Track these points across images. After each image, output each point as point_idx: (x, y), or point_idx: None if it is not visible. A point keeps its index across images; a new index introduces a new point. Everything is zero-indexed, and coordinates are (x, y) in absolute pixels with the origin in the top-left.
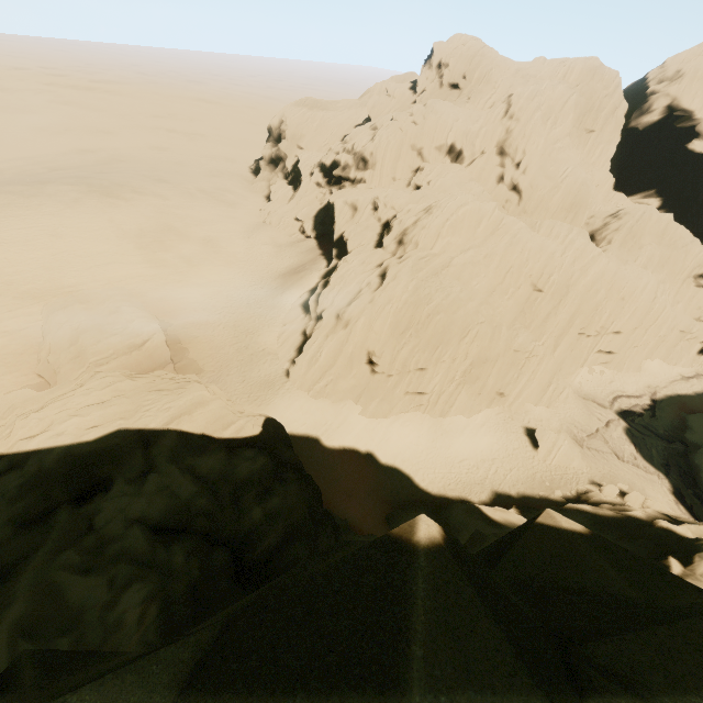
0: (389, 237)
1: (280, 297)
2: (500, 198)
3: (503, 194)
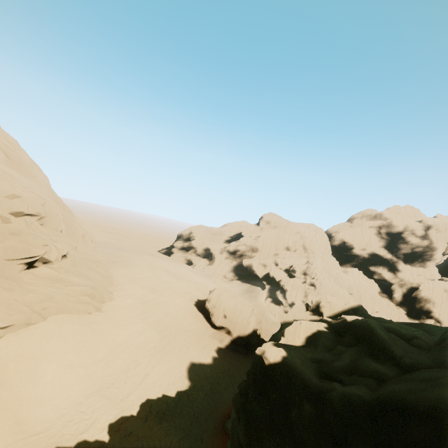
0: (297, 273)
1: (257, 300)
2: None
3: None
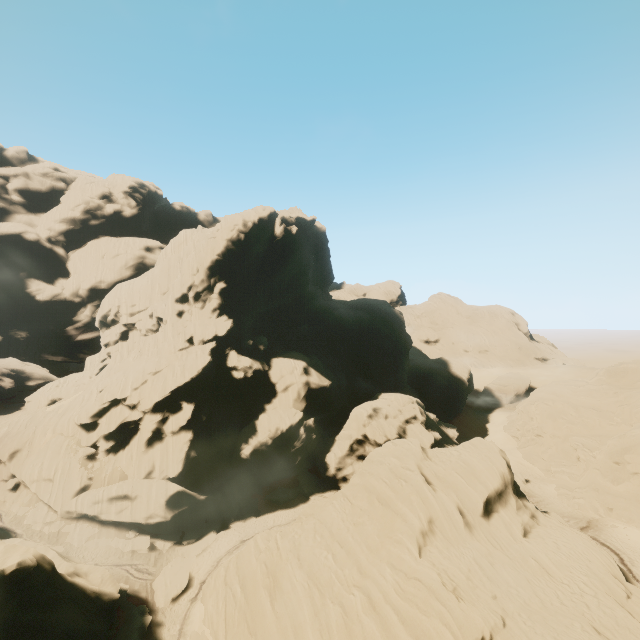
0: None
1: None
2: None
3: None
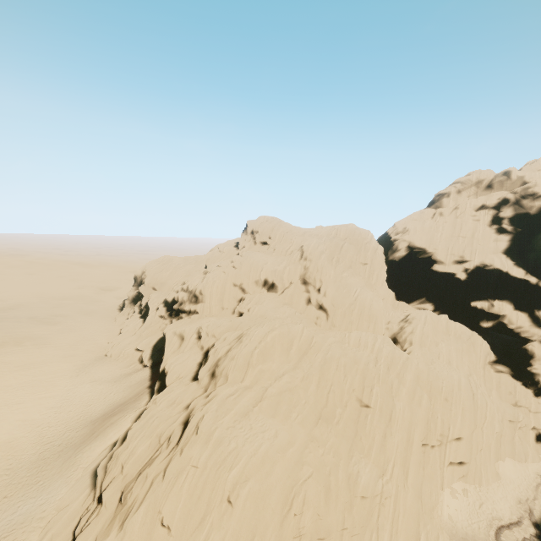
0: (204, 369)
1: (73, 458)
2: (311, 316)
3: (313, 313)
